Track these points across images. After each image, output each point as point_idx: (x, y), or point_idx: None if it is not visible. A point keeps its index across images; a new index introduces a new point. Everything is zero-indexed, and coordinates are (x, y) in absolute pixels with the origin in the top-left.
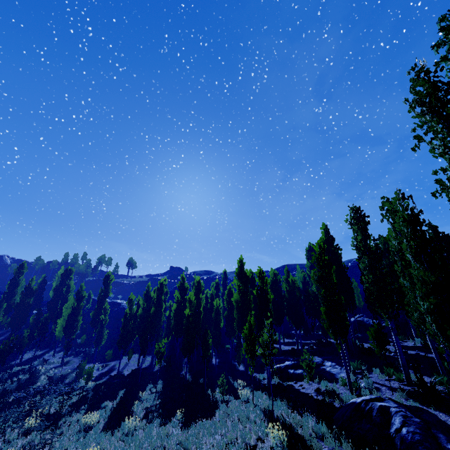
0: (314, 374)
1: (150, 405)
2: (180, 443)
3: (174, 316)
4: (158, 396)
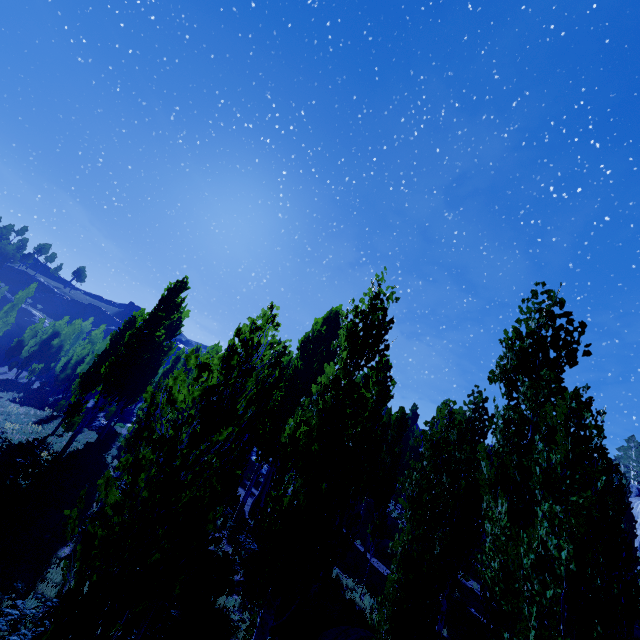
0: (120, 422)
1: (5, 396)
2: (7, 403)
3: (73, 354)
4: (15, 397)
